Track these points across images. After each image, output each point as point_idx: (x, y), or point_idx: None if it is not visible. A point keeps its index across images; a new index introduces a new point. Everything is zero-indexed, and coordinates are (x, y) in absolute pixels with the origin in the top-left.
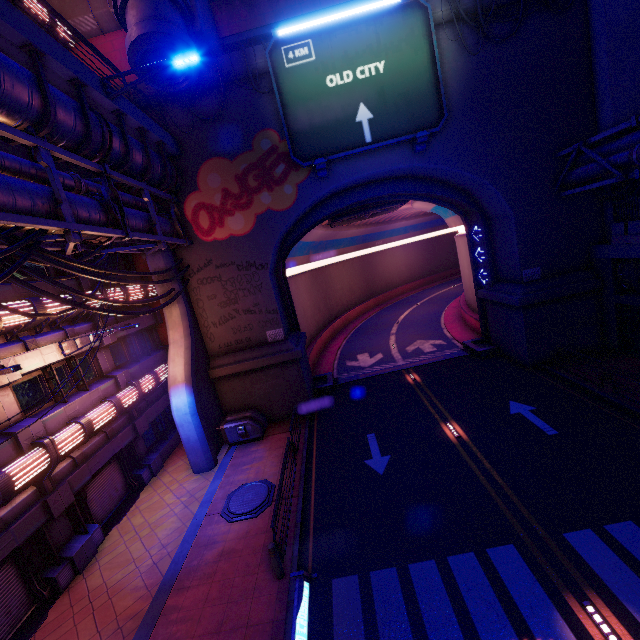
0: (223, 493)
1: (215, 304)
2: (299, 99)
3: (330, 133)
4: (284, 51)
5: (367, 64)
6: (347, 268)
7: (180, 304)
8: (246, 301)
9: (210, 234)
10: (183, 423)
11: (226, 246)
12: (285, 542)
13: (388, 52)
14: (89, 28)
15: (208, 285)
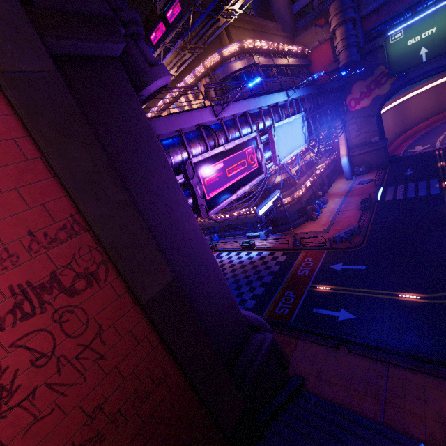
0: (357, 182)
1: (353, 131)
2: (395, 53)
3: (407, 62)
4: (390, 38)
5: (427, 31)
6: (423, 96)
7: (343, 133)
8: (365, 129)
9: (354, 108)
10: (345, 167)
11: (359, 111)
12: (377, 184)
13: (438, 23)
14: (316, 45)
15: (351, 125)
